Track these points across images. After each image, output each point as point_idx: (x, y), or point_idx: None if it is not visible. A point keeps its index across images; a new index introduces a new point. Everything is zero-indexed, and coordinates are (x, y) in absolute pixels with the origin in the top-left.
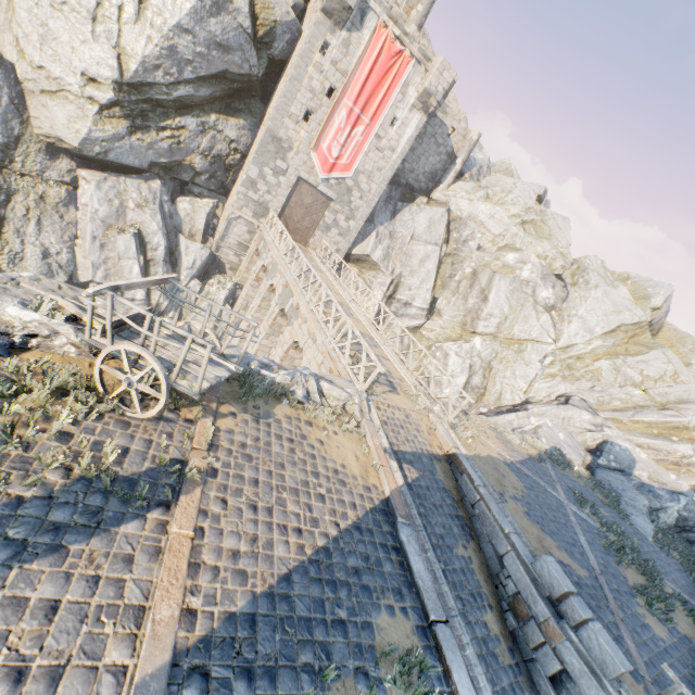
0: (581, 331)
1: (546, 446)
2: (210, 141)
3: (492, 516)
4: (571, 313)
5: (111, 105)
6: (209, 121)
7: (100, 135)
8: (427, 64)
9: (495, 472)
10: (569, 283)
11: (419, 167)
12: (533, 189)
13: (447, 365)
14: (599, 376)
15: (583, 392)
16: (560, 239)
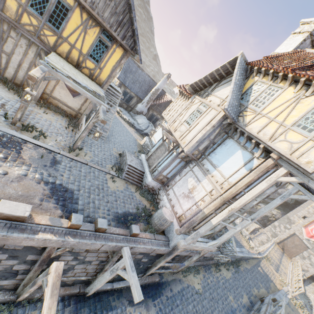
0: None
1: None
2: None
3: (277, 292)
4: None
5: None
6: None
7: None
8: None
9: None
10: None
11: None
12: None
13: None
14: None
15: None
16: None
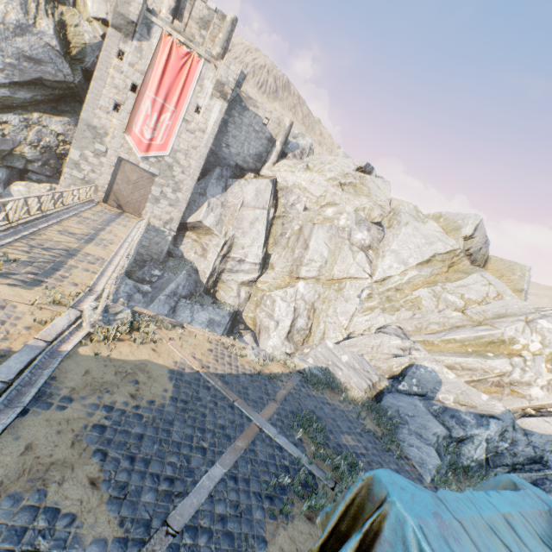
0: (395, 263)
1: (304, 365)
2: (37, 134)
3: None
4: (385, 249)
5: None
6: (32, 118)
7: None
8: (215, 62)
9: (116, 376)
10: (386, 227)
11: (244, 151)
12: (353, 162)
13: (274, 310)
14: (420, 304)
15: (402, 321)
16: (379, 195)
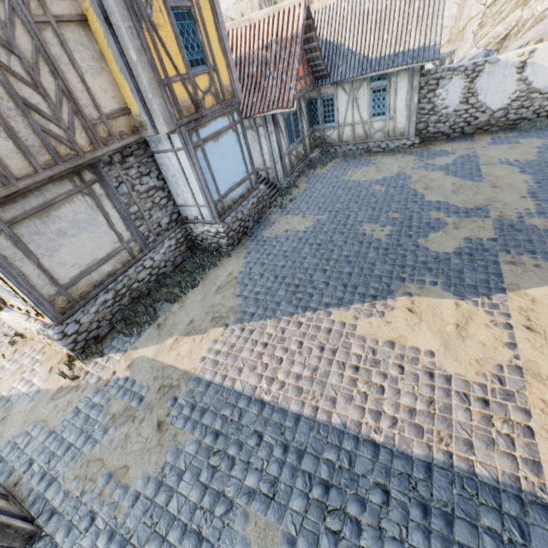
0: None
1: None
2: None
3: None
4: None
5: None
6: None
7: None
8: None
9: None
10: None
11: None
12: None
13: None
14: None
15: None
16: None
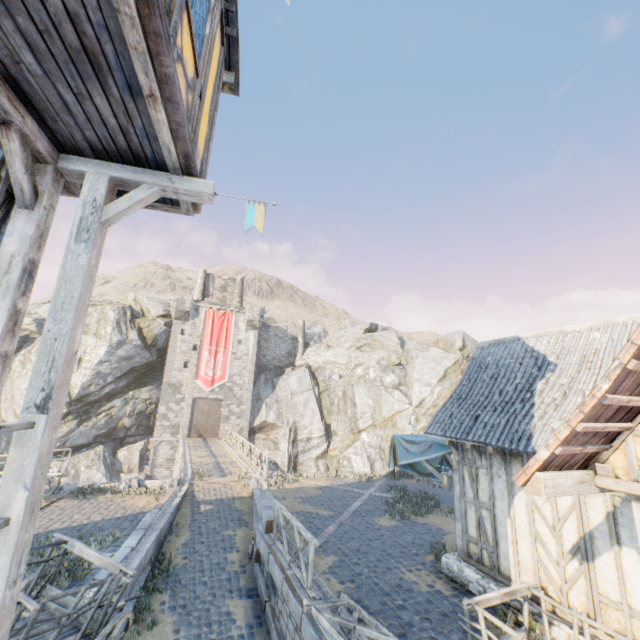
0: (422, 388)
1: (385, 471)
2: (132, 406)
3: (255, 504)
4: (411, 380)
5: (66, 416)
6: (129, 396)
7: (60, 435)
8: (243, 310)
9: (293, 491)
10: (405, 364)
11: (278, 354)
12: (360, 327)
13: (353, 466)
14: None
15: None
16: (390, 343)
